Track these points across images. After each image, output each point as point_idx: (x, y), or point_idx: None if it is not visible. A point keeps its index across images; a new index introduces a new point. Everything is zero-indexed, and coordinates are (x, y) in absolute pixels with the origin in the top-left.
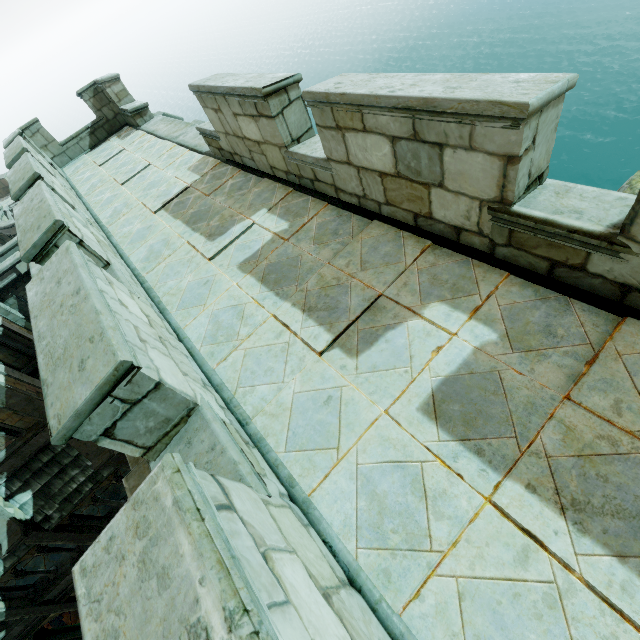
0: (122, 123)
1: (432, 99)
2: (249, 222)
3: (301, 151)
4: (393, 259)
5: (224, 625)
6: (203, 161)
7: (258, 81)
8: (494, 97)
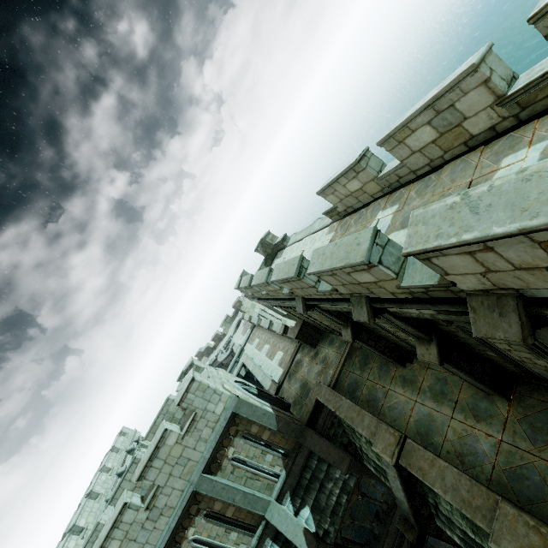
0: (276, 252)
1: (435, 95)
2: (376, 221)
3: (385, 172)
4: (467, 167)
5: (457, 196)
6: (331, 227)
7: (350, 162)
8: (459, 73)
